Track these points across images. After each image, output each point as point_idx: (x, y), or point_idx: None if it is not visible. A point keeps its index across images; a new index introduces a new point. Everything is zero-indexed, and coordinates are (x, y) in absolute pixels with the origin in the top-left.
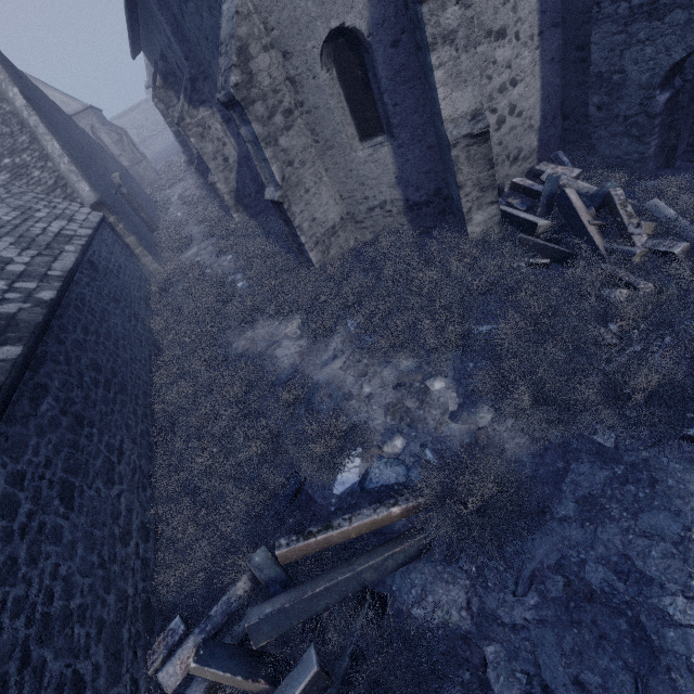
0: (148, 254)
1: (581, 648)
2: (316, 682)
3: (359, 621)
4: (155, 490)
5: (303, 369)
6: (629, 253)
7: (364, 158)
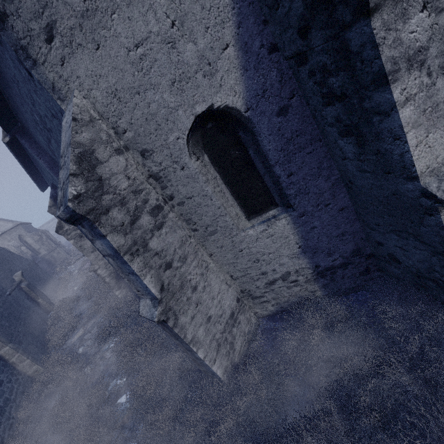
0: (25, 357)
1: None
2: None
3: None
4: None
5: None
6: None
7: (256, 235)
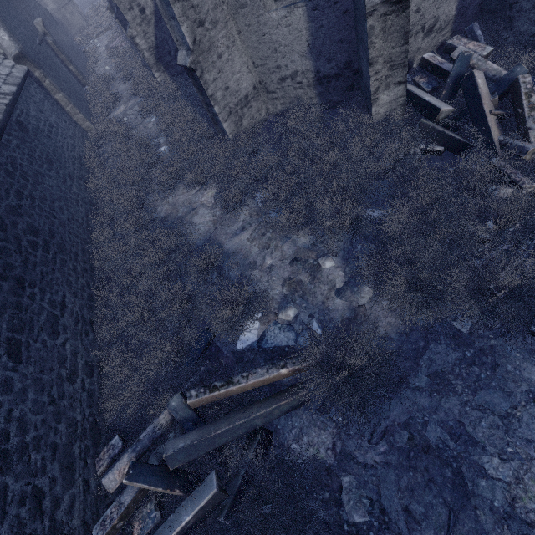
0: (78, 111)
1: (413, 487)
2: (215, 498)
3: (250, 455)
4: (97, 334)
5: (216, 237)
6: (522, 149)
7: (278, 21)
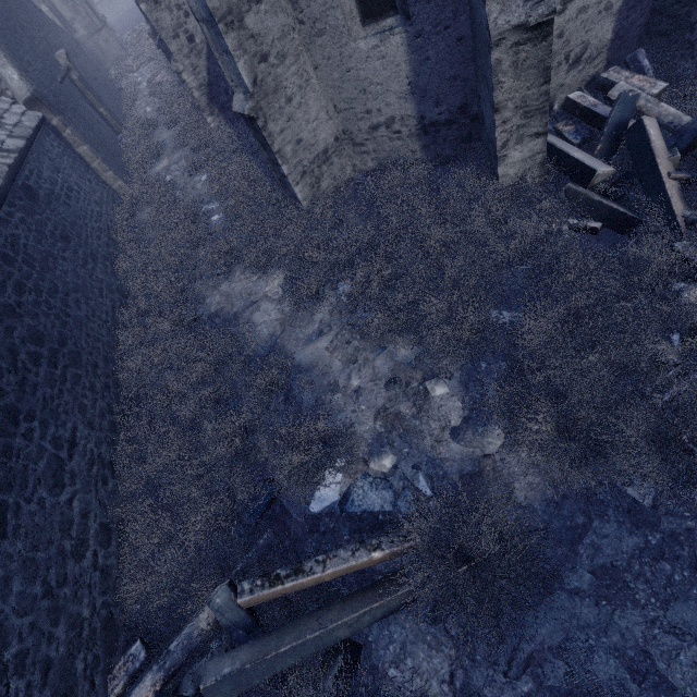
0: (108, 168)
1: None
2: None
3: (327, 688)
4: (119, 480)
5: (283, 343)
6: None
7: (367, 52)
